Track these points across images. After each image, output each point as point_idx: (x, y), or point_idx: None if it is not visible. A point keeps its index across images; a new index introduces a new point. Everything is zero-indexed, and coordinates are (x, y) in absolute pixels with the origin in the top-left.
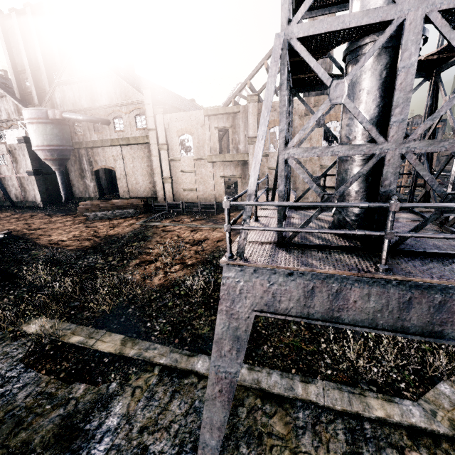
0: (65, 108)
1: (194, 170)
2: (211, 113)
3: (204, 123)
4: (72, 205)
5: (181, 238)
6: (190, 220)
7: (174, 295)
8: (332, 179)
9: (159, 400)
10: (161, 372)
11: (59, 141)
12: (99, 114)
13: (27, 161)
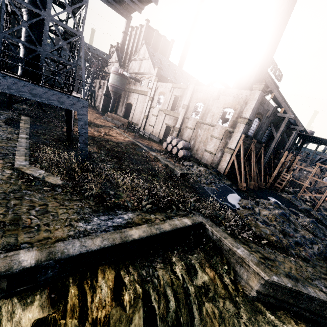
0: (130, 71)
1: (156, 116)
2: (174, 86)
3: (170, 91)
4: (108, 114)
5: (108, 132)
6: (129, 133)
7: (62, 133)
8: (214, 147)
9: (3, 131)
10: (16, 132)
11: (118, 84)
12: (138, 77)
13: (105, 89)
